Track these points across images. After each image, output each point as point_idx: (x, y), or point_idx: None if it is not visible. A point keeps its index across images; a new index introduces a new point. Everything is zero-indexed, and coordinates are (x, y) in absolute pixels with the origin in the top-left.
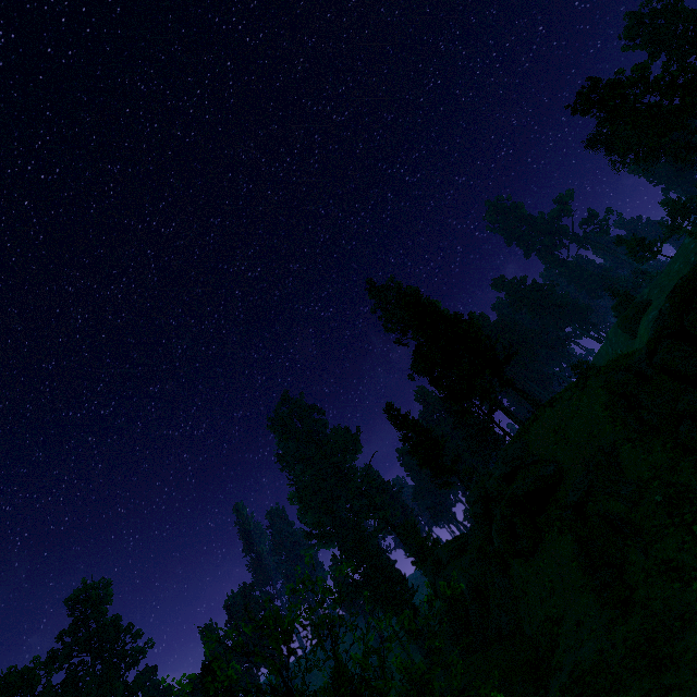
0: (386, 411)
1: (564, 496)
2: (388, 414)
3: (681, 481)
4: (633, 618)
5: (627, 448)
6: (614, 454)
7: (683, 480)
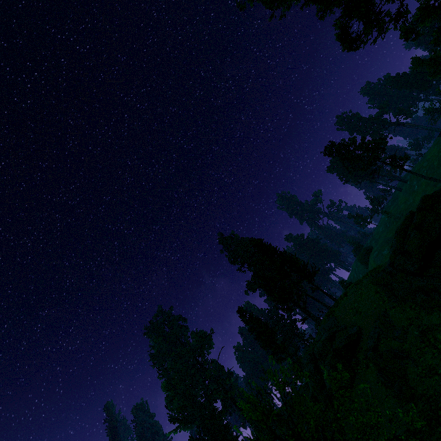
0: (238, 312)
1: (365, 344)
2: (240, 314)
3: (423, 323)
4: (420, 404)
5: (393, 311)
6: (387, 315)
7: (424, 323)
